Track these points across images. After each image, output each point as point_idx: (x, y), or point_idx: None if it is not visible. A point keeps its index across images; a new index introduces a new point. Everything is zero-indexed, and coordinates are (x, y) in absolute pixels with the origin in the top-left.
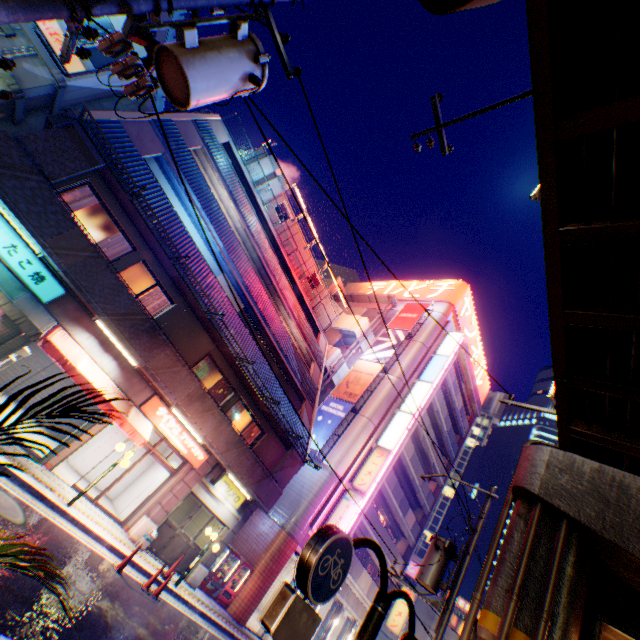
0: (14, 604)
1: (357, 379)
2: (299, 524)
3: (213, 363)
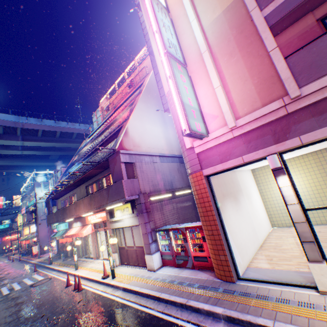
0: None
1: None
2: (185, 161)
3: (96, 184)
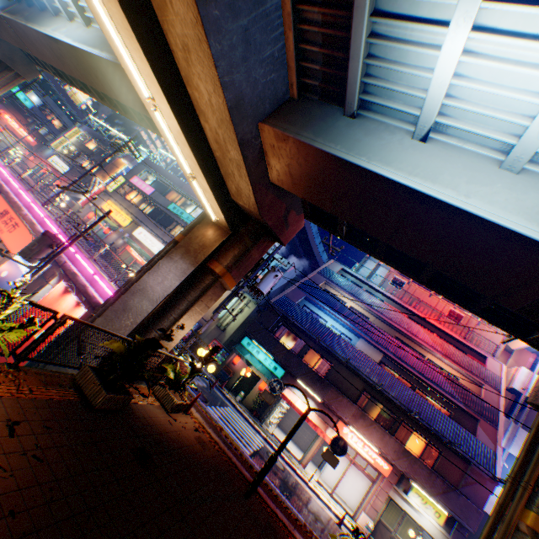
0: (269, 474)
1: None
2: None
3: (371, 396)
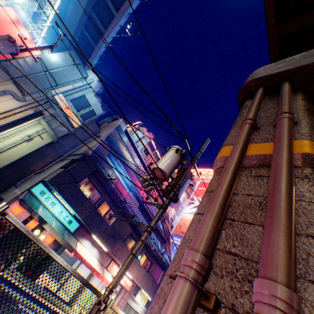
0: None
1: (184, 223)
2: None
3: (131, 236)
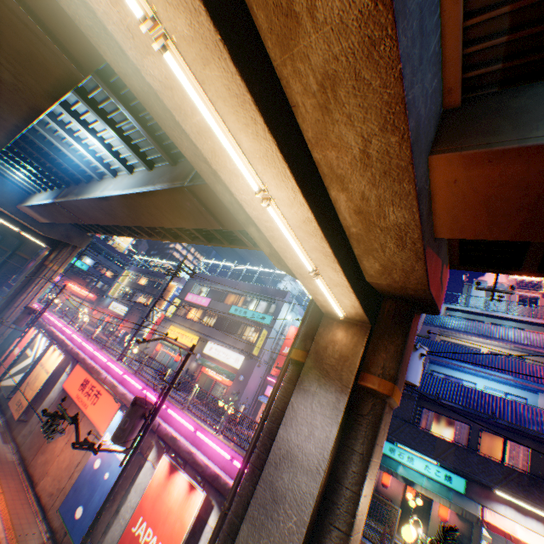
0: None
1: None
2: None
3: None
